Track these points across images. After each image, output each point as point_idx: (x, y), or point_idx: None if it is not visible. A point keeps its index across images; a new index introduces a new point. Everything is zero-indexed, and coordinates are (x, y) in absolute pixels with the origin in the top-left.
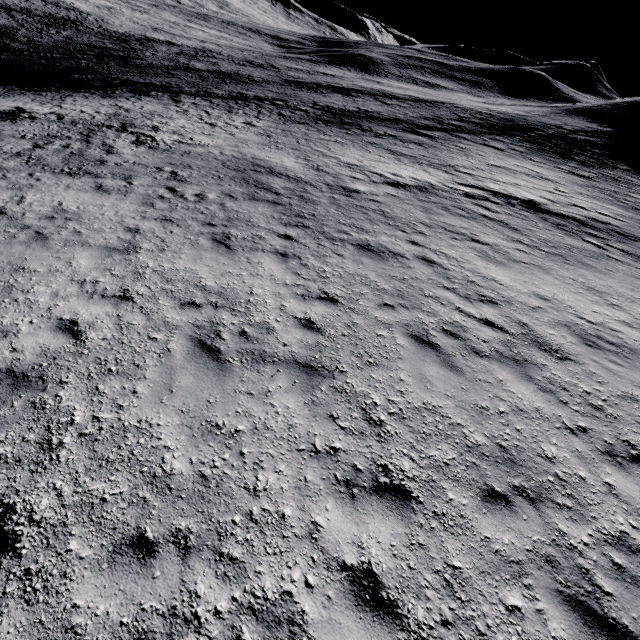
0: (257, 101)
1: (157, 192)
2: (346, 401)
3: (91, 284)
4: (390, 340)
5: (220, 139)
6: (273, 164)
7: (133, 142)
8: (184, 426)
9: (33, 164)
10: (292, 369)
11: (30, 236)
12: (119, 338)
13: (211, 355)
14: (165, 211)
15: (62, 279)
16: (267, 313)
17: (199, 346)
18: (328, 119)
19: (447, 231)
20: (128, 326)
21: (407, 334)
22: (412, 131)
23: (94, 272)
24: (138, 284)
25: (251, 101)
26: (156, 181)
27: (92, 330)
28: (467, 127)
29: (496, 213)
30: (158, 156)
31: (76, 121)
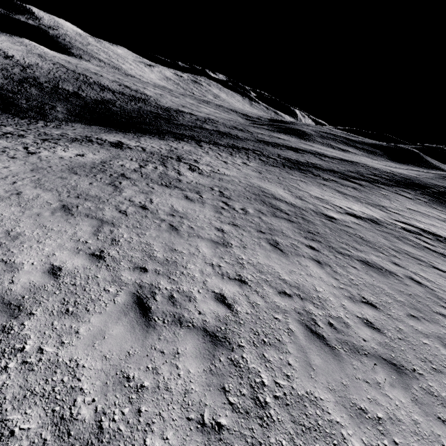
0: (244, 150)
1: (219, 204)
2: (441, 404)
3: (218, 267)
4: (436, 349)
5: (234, 172)
6: (273, 192)
7: (189, 169)
8: (339, 404)
9: (145, 177)
10: (382, 364)
11: (168, 226)
12: (256, 314)
13: (321, 340)
14: (231, 218)
15: (200, 261)
16: (336, 309)
17: (309, 330)
18: (290, 165)
19: (411, 257)
20: (256, 305)
21: (444, 346)
22: (346, 179)
23: (215, 258)
24: (244, 271)
25: (241, 150)
26: (214, 196)
27: (236, 304)
28: (381, 180)
29: (434, 246)
30: (206, 179)
31: (153, 152)
